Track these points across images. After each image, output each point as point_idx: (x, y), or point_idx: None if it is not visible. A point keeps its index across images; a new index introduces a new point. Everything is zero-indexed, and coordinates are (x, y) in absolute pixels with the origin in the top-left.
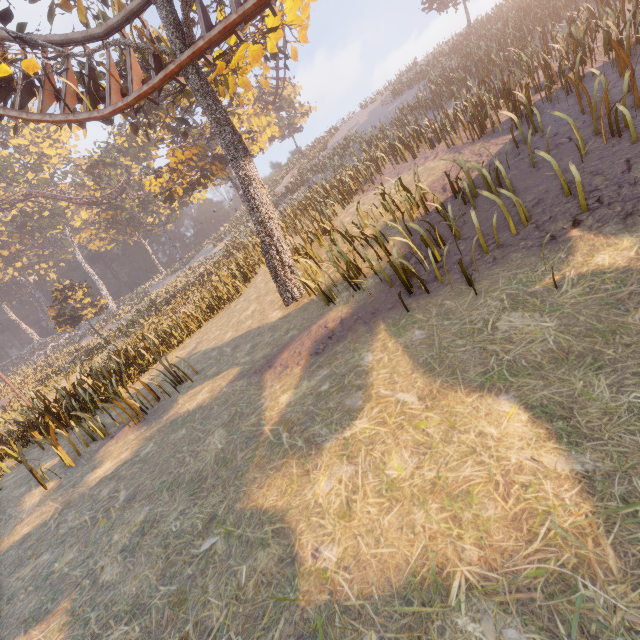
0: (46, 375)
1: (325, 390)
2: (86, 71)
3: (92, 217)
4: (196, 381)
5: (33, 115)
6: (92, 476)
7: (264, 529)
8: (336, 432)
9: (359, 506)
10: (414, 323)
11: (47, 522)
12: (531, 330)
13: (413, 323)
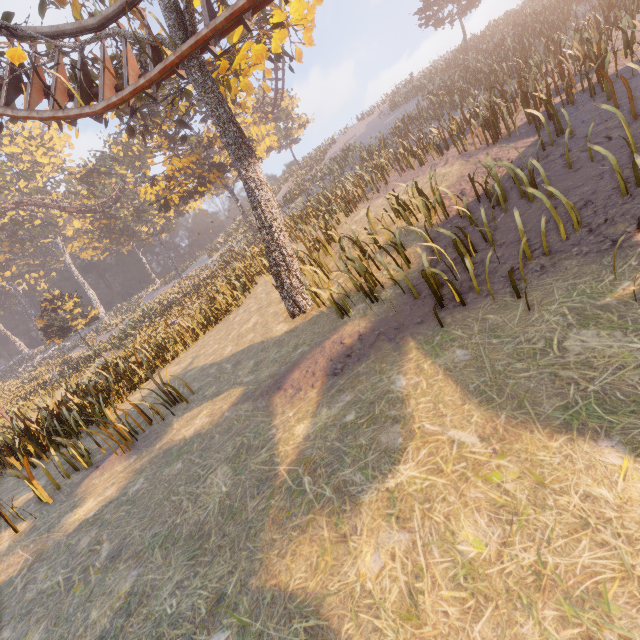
0: (32, 389)
1: (351, 421)
2: (78, 66)
3: (85, 226)
4: (193, 402)
5: (19, 111)
6: (71, 518)
7: (293, 626)
8: (375, 480)
9: (429, 601)
10: (452, 341)
11: (13, 579)
12: (616, 352)
13: (451, 341)
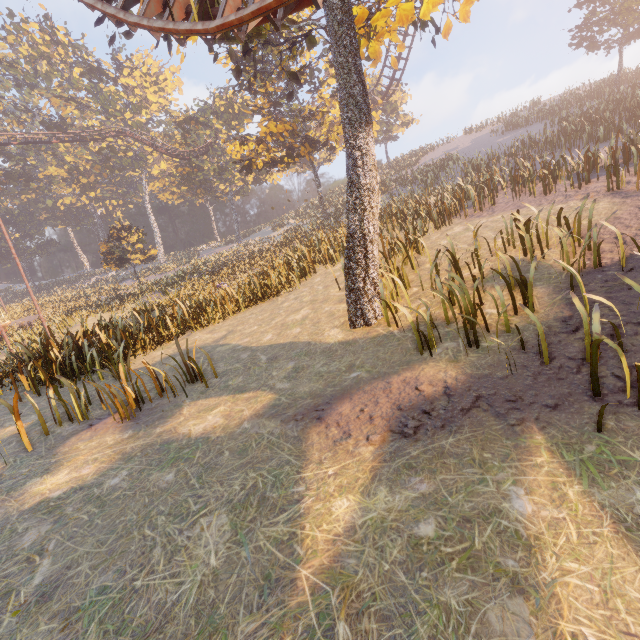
0: (79, 305)
1: (429, 539)
2: None
3: (170, 169)
4: (213, 387)
5: (131, 16)
6: (36, 486)
7: None
8: None
9: None
10: (624, 465)
11: None
12: None
13: (621, 464)
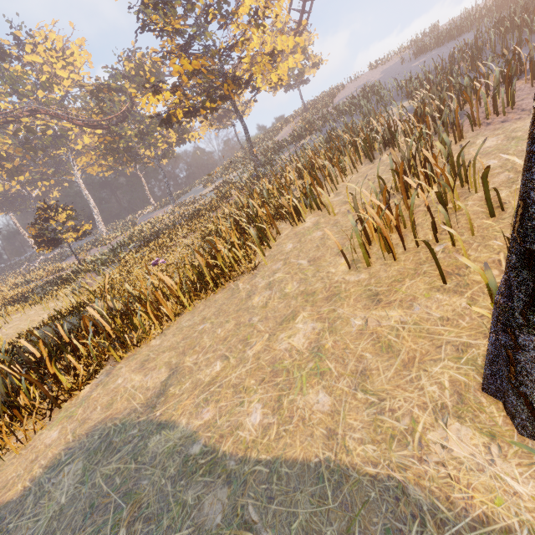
0: (15, 296)
1: None
2: None
3: (94, 142)
4: None
5: None
6: None
7: None
8: None
9: None
10: None
11: None
12: None
13: None
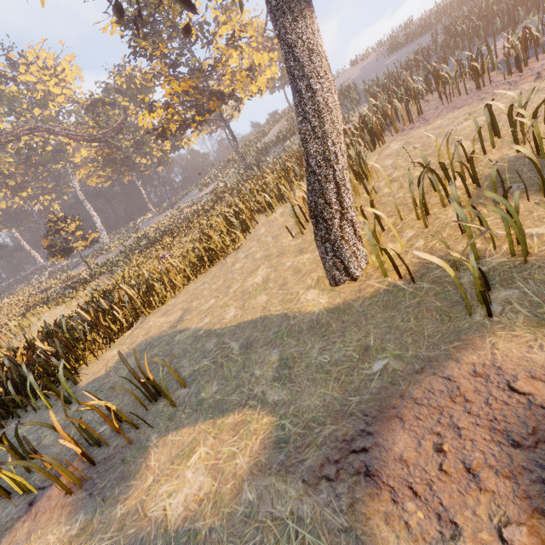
0: (35, 302)
1: None
2: None
3: (91, 155)
4: (182, 406)
5: None
6: None
7: None
8: None
9: None
10: None
11: None
12: None
13: None
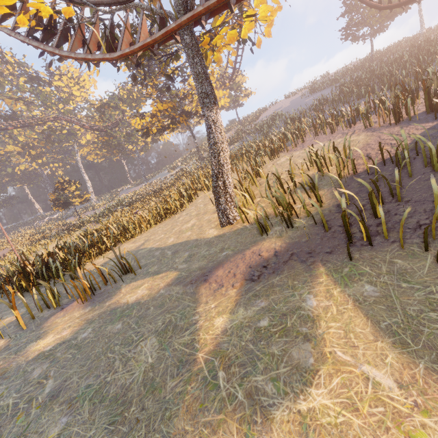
0: (38, 238)
1: (265, 327)
2: (108, 26)
3: (93, 139)
4: (139, 274)
5: (63, 52)
6: (34, 346)
7: None
8: (286, 396)
9: None
10: (361, 275)
11: None
12: None
13: (360, 275)
